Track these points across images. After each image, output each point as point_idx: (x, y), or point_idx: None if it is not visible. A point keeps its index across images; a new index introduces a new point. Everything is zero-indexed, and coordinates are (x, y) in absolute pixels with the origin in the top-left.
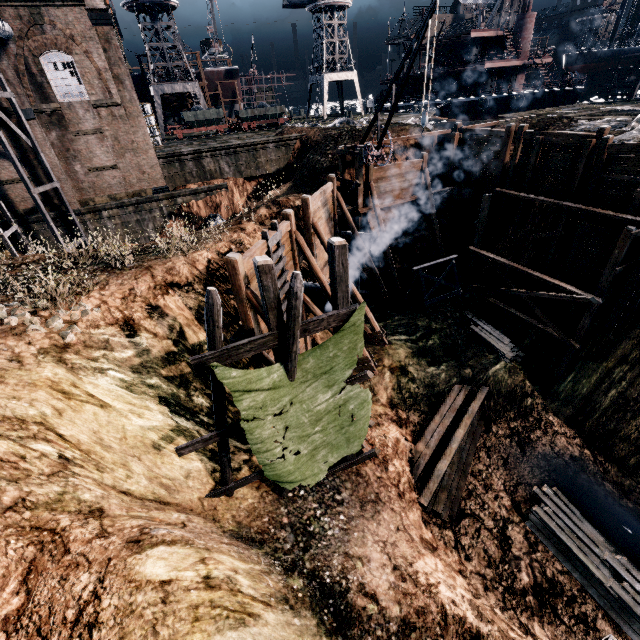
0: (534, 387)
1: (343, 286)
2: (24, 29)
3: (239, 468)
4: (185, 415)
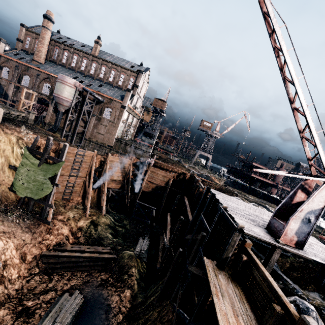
0: (141, 282)
1: (62, 154)
2: (107, 102)
3: None
4: None
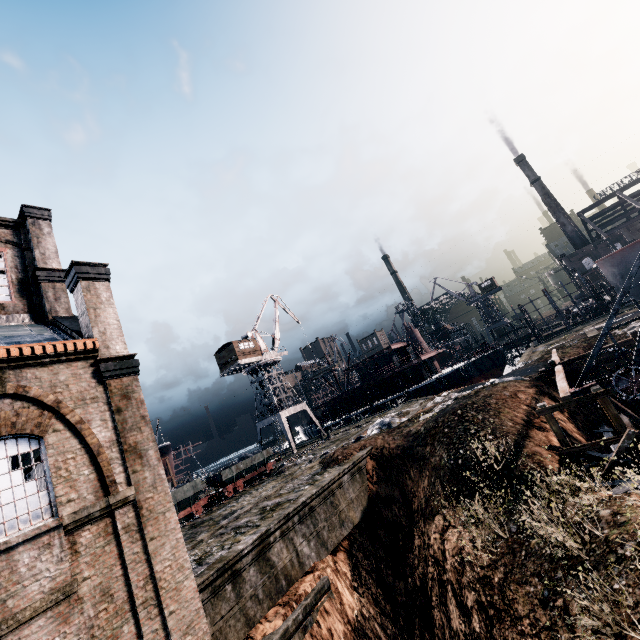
0: None
1: None
2: None
3: None
4: None
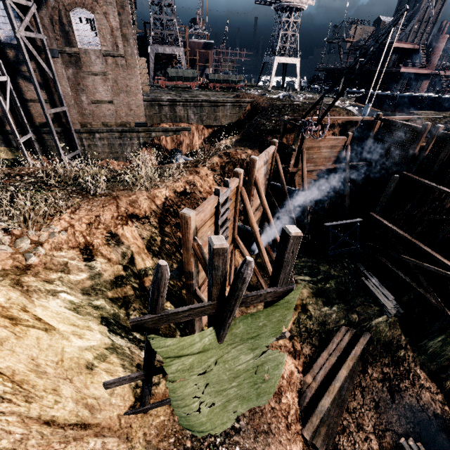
0: (405, 338)
1: (287, 269)
2: None
3: (158, 382)
4: (121, 333)
